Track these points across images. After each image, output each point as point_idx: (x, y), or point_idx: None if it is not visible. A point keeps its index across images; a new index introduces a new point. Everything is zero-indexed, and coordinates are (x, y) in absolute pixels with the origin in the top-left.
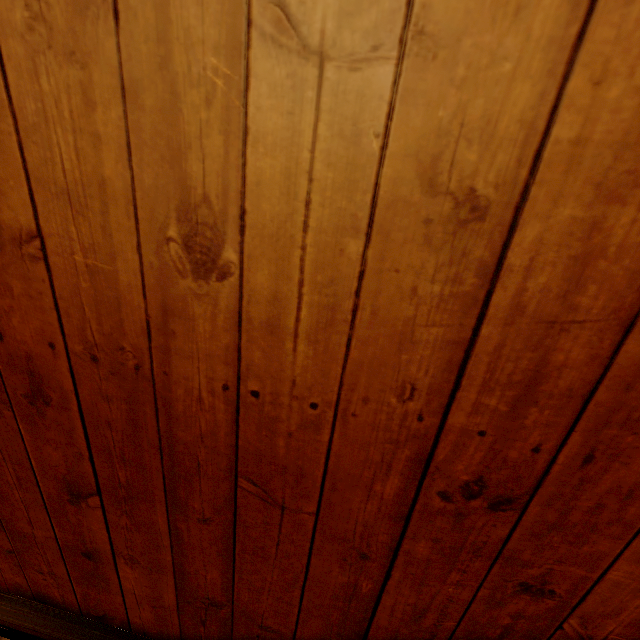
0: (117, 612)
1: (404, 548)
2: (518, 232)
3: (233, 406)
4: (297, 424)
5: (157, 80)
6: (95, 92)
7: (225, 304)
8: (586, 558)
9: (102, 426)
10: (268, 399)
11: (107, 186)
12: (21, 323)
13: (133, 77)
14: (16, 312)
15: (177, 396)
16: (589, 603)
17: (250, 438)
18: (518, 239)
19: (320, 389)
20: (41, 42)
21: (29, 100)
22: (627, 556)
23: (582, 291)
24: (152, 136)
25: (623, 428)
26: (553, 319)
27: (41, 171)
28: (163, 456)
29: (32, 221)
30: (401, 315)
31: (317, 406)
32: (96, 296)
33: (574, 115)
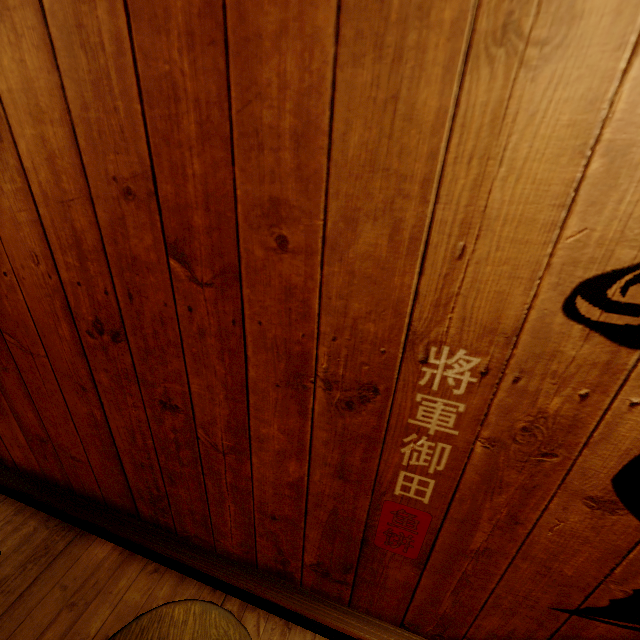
0: (6, 454)
1: (97, 379)
2: (19, 147)
3: None
4: (6, 288)
5: None
6: None
7: None
8: (175, 376)
9: None
10: None
11: None
12: None
13: None
14: None
15: None
16: (198, 414)
17: None
18: (21, 151)
19: (2, 262)
20: None
21: None
22: (191, 371)
23: (62, 180)
24: None
25: (131, 271)
26: (62, 200)
27: None
28: None
29: None
30: (6, 206)
31: (7, 274)
32: None
33: (0, 76)
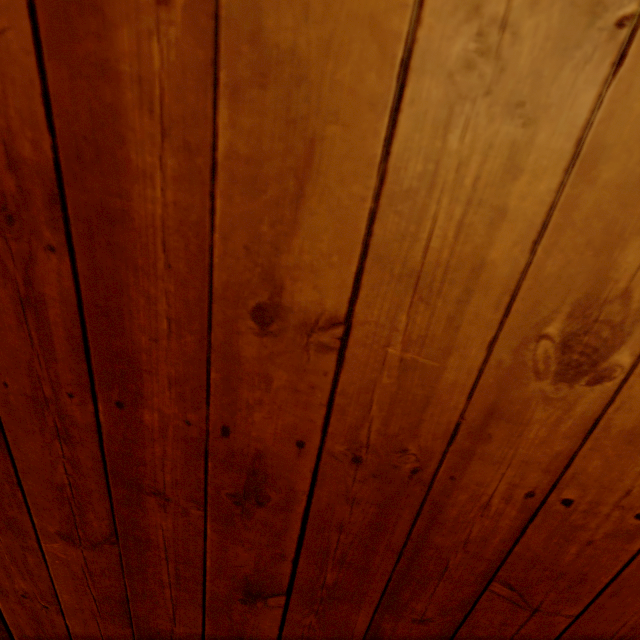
0: None
1: None
2: None
3: (528, 513)
4: (605, 533)
5: (636, 148)
6: (529, 156)
7: (582, 410)
8: None
9: (329, 528)
10: (581, 508)
11: (483, 271)
12: (265, 418)
13: (600, 142)
14: (264, 406)
15: (455, 501)
16: None
17: (532, 545)
18: None
19: None
20: (476, 85)
21: (416, 159)
22: None
23: None
24: (587, 216)
25: None
26: None
27: (389, 247)
28: (400, 559)
29: (343, 305)
30: None
31: None
32: (396, 394)
33: None
